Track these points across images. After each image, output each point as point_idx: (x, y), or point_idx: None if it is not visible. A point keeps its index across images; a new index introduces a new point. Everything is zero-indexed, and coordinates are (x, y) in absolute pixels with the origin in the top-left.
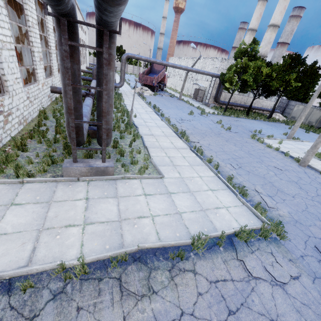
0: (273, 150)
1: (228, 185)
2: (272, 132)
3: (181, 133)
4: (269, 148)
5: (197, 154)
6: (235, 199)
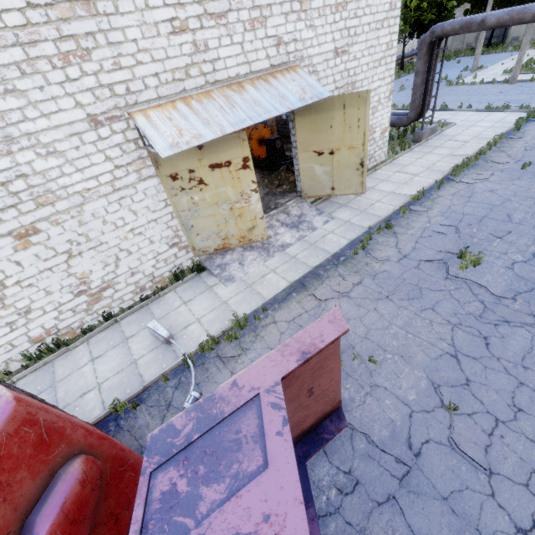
0: (479, 85)
1: (493, 110)
2: (452, 74)
3: (404, 107)
4: (474, 86)
5: (445, 109)
6: (504, 113)
